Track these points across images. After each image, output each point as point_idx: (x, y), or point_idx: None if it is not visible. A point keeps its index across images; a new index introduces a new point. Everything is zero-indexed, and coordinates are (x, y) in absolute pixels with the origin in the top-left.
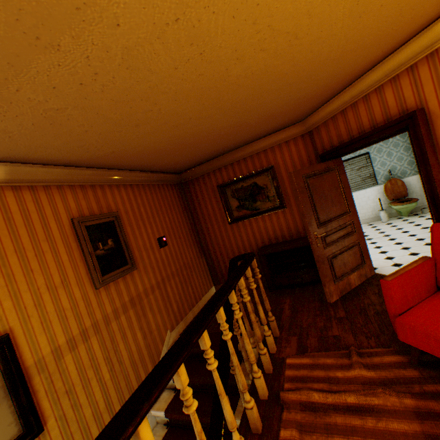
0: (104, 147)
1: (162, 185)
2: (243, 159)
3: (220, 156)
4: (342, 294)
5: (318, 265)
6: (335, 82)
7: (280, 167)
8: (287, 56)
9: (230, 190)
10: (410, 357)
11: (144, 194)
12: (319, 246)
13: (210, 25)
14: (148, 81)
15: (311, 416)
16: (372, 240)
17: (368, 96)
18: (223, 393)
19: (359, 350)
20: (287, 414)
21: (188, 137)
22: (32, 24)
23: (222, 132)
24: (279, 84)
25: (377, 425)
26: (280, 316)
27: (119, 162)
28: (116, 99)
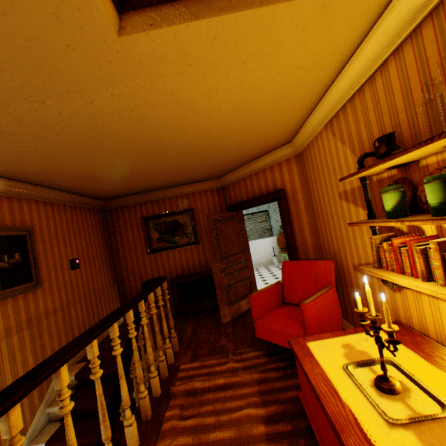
0: (38, 165)
1: (85, 209)
2: (168, 198)
3: (148, 192)
4: (233, 316)
5: (218, 291)
6: (238, 159)
7: (198, 210)
8: (203, 140)
9: (154, 222)
10: (264, 349)
11: (64, 214)
12: (220, 275)
13: (154, 116)
14: (101, 132)
15: (191, 398)
16: (264, 278)
17: (258, 173)
18: (124, 375)
19: (235, 352)
20: (173, 401)
21: (123, 172)
22: (32, 90)
23: (153, 174)
24: (199, 153)
25: (234, 393)
26: (182, 336)
27: (46, 180)
28: (70, 137)
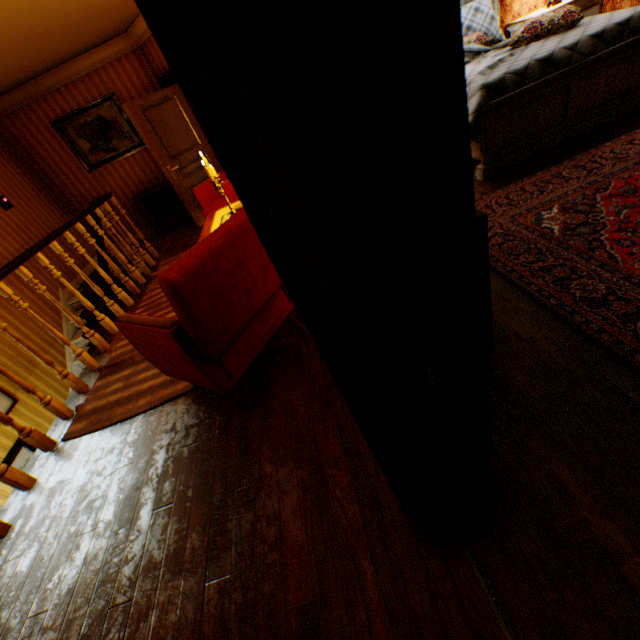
0: None
1: None
2: (72, 84)
3: (36, 79)
4: None
5: (182, 197)
6: (129, 3)
7: (124, 95)
8: (51, 0)
9: (73, 128)
10: None
11: None
12: (177, 180)
13: None
14: None
15: None
16: None
17: None
18: (98, 266)
19: None
20: (154, 281)
21: None
22: None
23: (21, 55)
24: (61, 14)
25: None
26: (163, 248)
27: None
28: None
